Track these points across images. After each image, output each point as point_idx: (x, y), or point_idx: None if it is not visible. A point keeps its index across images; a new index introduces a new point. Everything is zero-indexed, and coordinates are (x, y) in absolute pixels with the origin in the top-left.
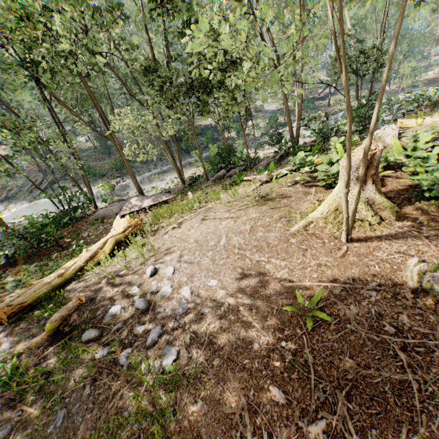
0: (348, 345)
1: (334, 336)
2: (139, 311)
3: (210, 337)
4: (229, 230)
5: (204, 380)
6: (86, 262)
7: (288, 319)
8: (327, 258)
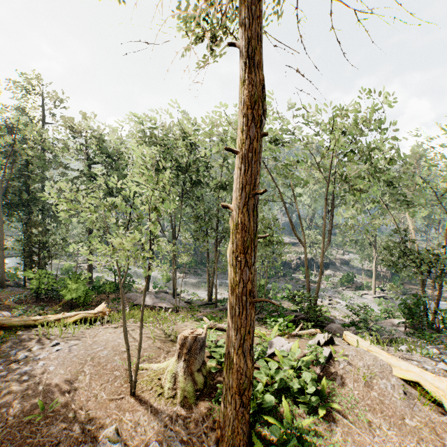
0: (21, 442)
1: (26, 432)
2: (16, 359)
3: (5, 391)
4: (116, 345)
5: None
6: (55, 320)
7: (33, 409)
8: (106, 395)
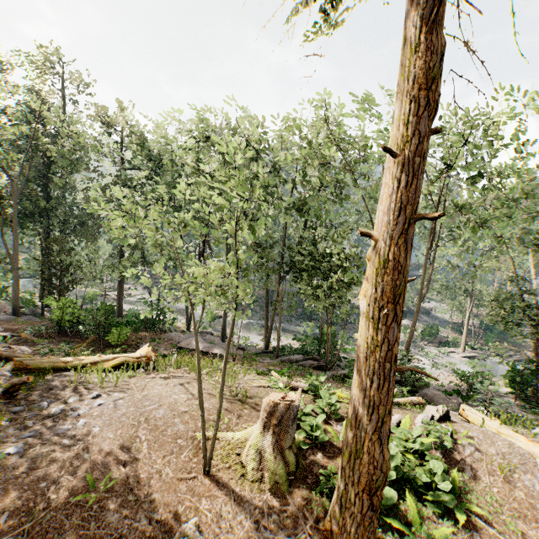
0: (71, 533)
1: (76, 519)
2: (49, 414)
3: (41, 457)
4: (172, 402)
5: (0, 477)
6: (90, 364)
7: (80, 486)
8: (172, 471)
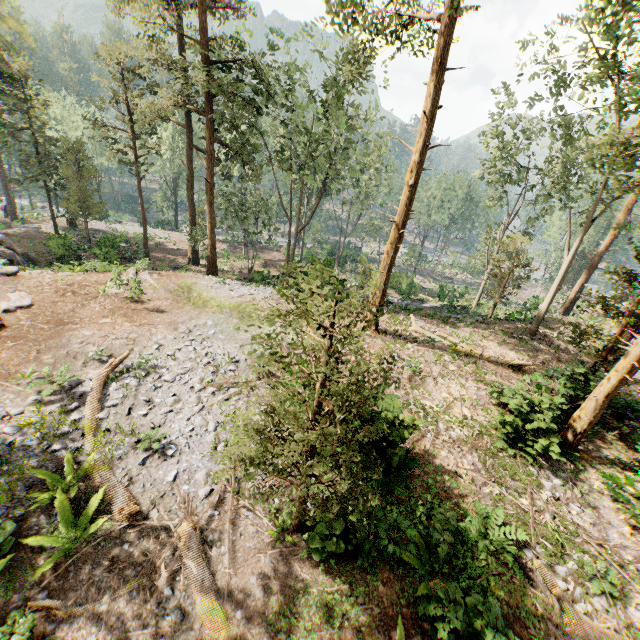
0: None
1: None
2: None
3: None
4: None
5: None
6: None
7: None
8: None
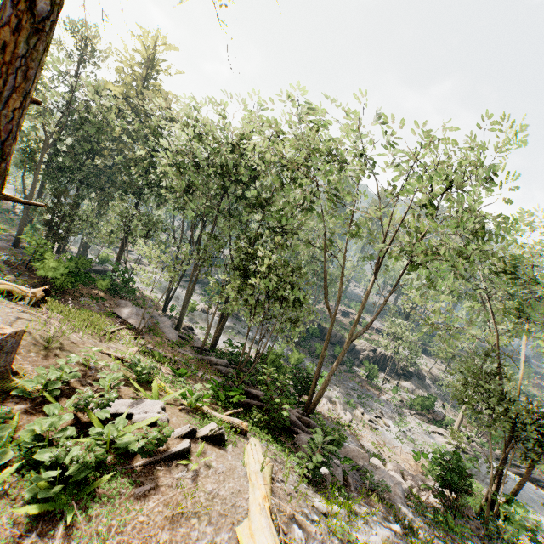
0: None
1: None
2: None
3: None
4: None
5: None
6: None
7: None
8: None
